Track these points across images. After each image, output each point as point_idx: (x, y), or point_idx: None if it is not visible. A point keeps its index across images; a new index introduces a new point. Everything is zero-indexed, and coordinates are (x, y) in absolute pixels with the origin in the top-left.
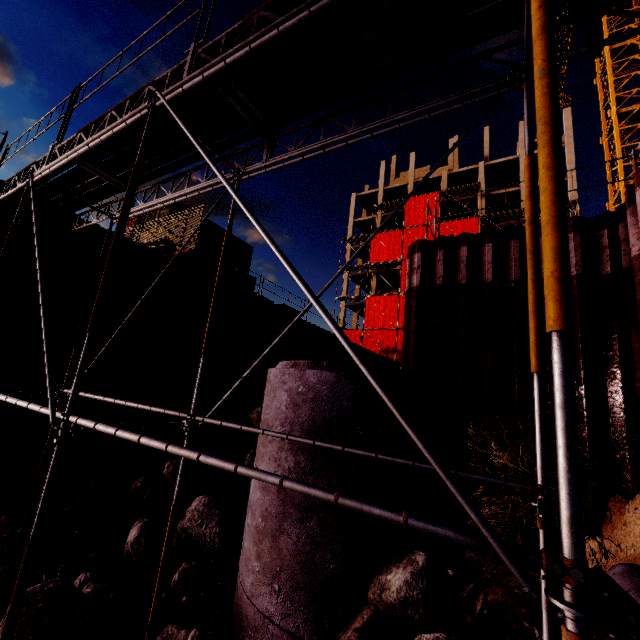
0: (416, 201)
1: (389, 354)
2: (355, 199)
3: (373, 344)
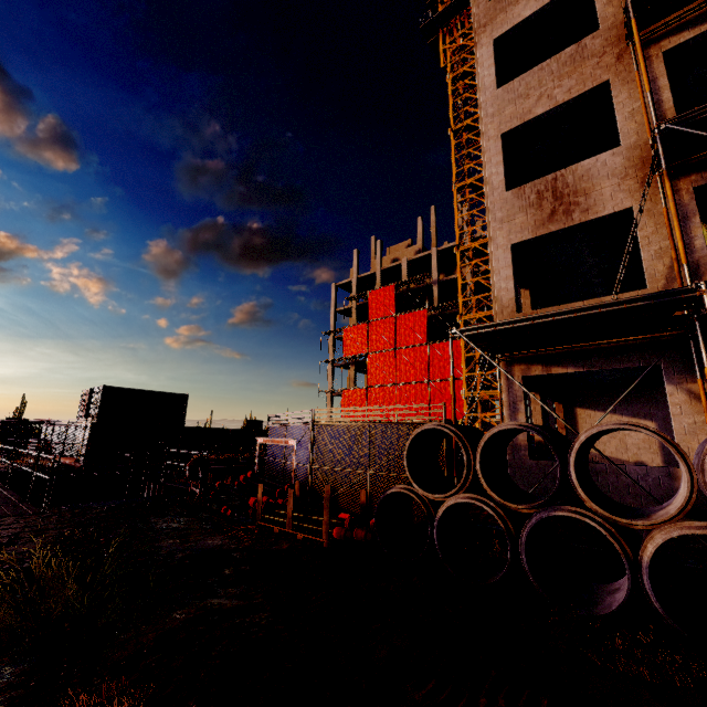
0: (377, 294)
1: None
2: (335, 289)
3: None
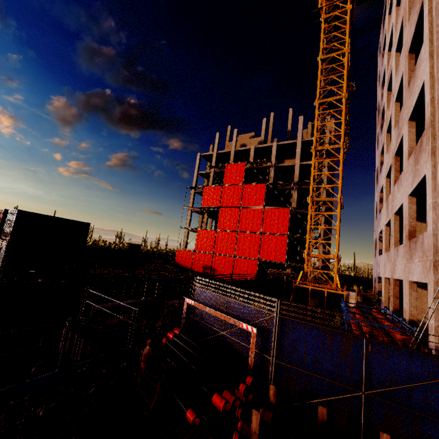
0: (231, 167)
1: (207, 270)
2: (199, 157)
3: (199, 262)
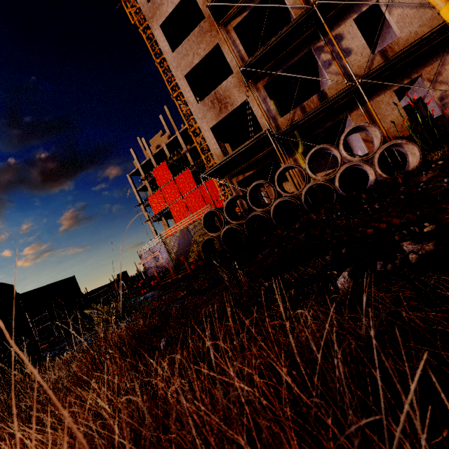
0: (157, 170)
1: None
2: (130, 177)
3: None
